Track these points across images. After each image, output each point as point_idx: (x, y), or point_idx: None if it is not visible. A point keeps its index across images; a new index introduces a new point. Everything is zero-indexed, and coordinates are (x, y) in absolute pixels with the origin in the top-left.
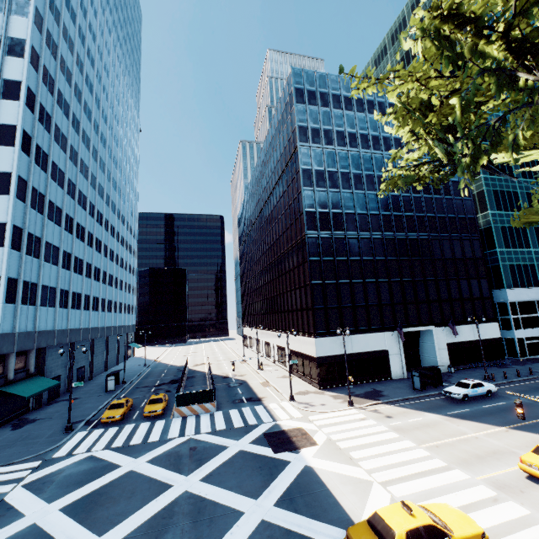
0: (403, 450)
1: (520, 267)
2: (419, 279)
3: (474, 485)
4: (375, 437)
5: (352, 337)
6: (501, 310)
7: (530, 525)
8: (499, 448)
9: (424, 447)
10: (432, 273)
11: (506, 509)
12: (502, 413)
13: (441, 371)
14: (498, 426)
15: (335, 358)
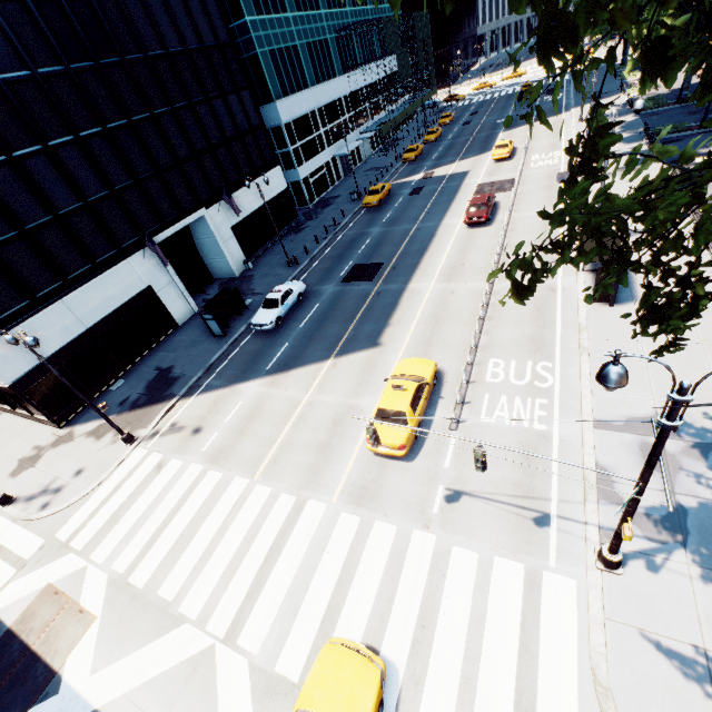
0: (237, 510)
1: (284, 54)
2: (142, 116)
3: (335, 521)
4: (189, 507)
5: (67, 301)
6: (278, 140)
7: (403, 555)
8: (338, 409)
9: (260, 478)
10: (161, 96)
11: (376, 544)
12: (322, 330)
13: (239, 274)
14: (325, 361)
15: (57, 360)
